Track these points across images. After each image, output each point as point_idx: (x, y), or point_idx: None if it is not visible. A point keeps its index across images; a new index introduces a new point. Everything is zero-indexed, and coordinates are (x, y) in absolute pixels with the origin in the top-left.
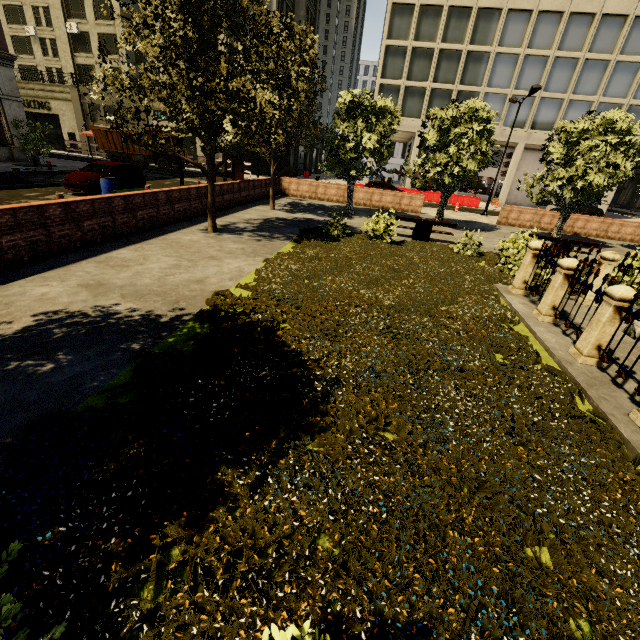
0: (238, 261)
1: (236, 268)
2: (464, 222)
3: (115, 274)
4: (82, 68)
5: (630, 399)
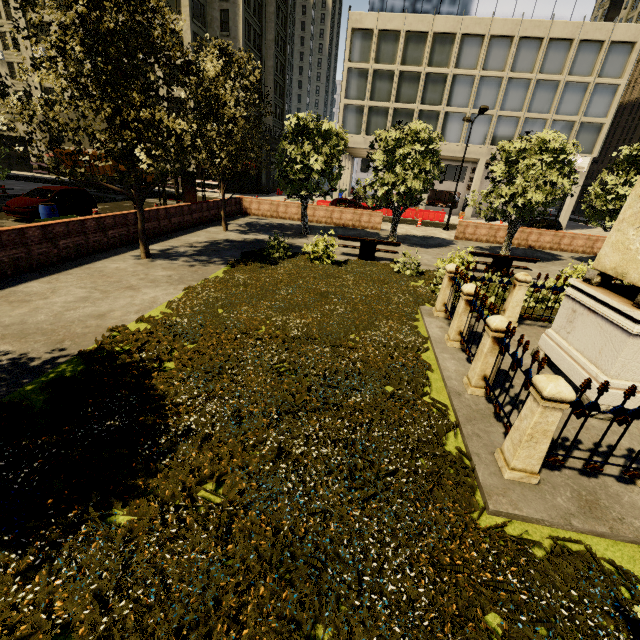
0: (157, 290)
1: (150, 299)
2: (422, 238)
3: (9, 311)
4: (50, 91)
5: (505, 434)
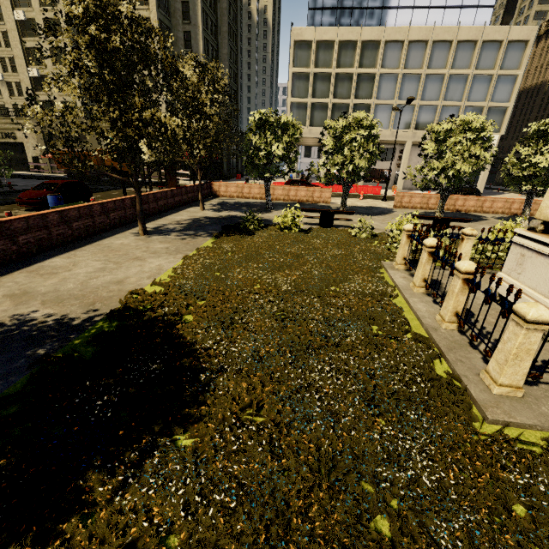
0: (160, 260)
1: (156, 266)
2: (366, 208)
3: (42, 282)
4: (43, 104)
5: (483, 359)
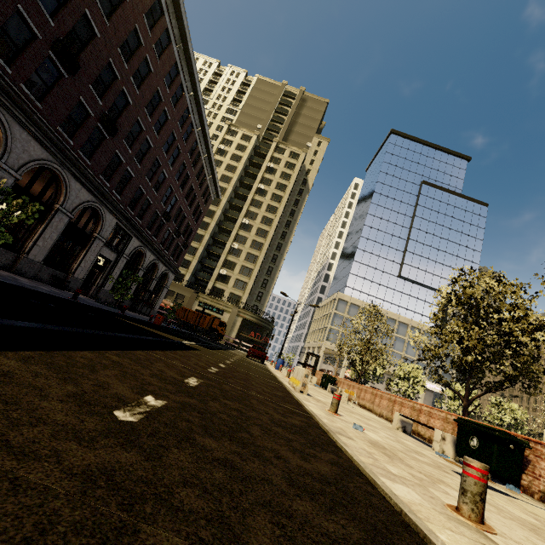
0: None
1: None
2: None
3: None
4: None
5: None
